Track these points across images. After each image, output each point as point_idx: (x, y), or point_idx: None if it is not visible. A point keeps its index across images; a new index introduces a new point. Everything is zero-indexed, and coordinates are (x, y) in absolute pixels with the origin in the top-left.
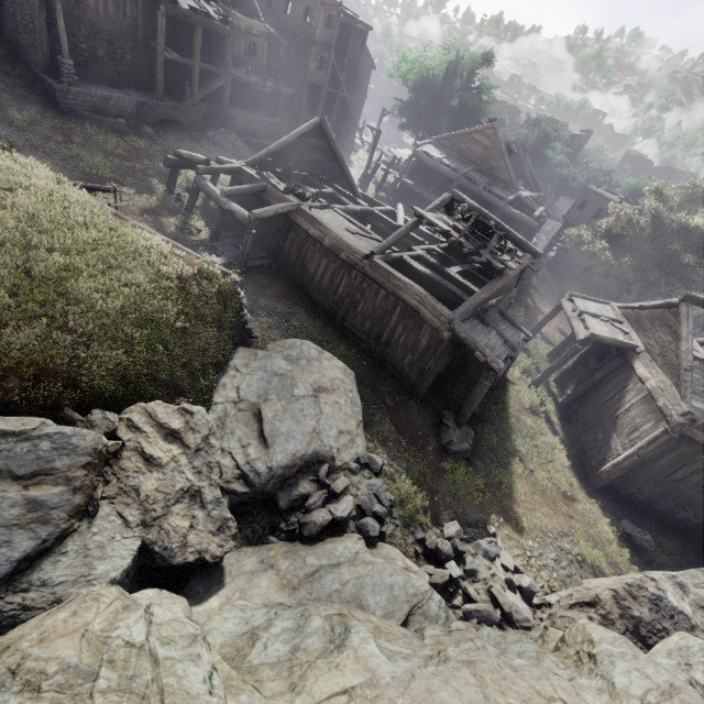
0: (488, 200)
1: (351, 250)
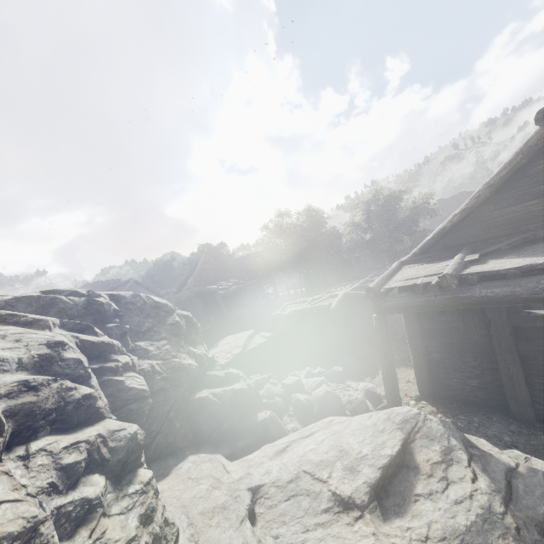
0: None
1: None
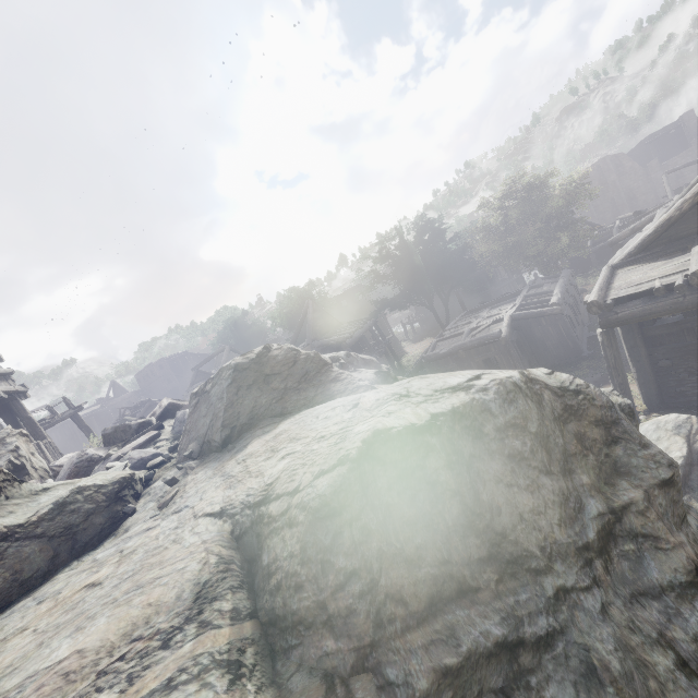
0: None
1: None
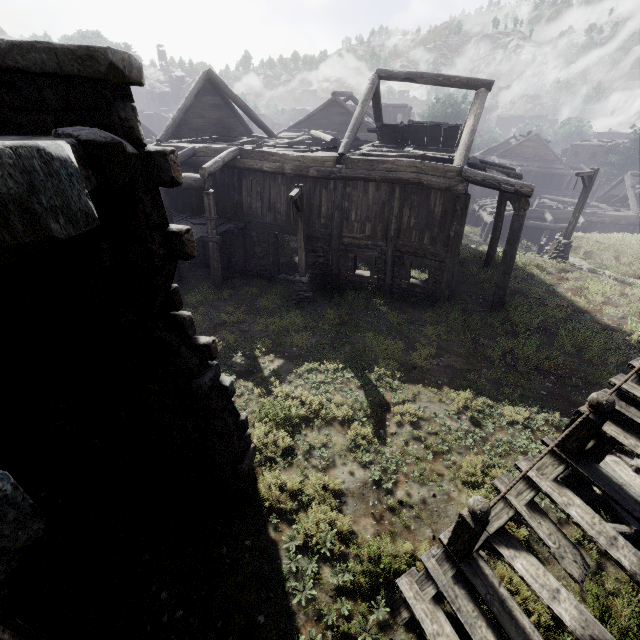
0: (557, 174)
1: (627, 217)
